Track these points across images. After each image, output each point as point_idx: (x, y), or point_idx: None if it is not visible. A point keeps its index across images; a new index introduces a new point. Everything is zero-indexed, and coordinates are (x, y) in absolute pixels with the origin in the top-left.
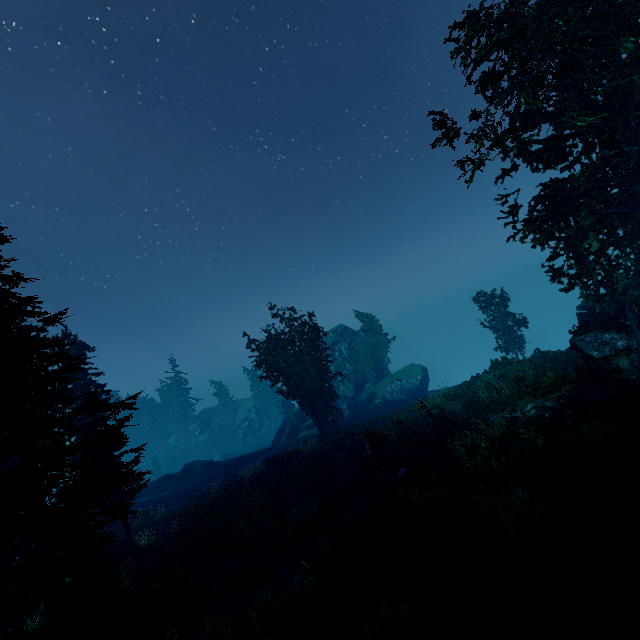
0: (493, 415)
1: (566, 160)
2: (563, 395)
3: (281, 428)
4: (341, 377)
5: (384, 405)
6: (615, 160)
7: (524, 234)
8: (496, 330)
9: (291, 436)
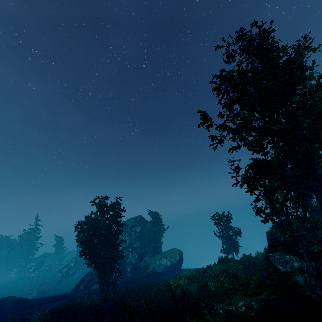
0: (216, 304)
1: (263, 151)
2: (264, 298)
3: (82, 279)
4: (131, 248)
5: (153, 274)
6: (290, 153)
7: (242, 183)
8: (223, 237)
9: (87, 286)
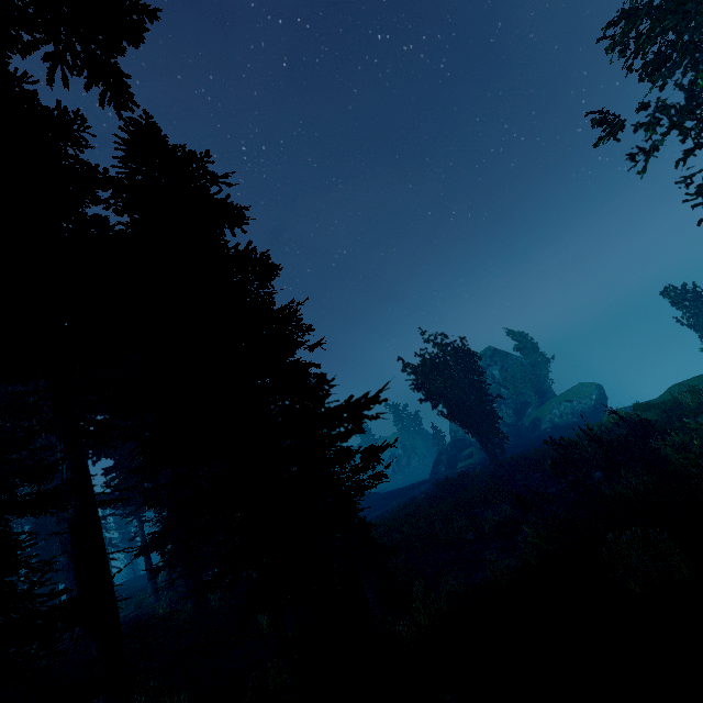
0: None
1: None
2: None
3: (437, 459)
4: (497, 403)
5: (553, 430)
6: None
7: None
8: (695, 330)
9: (449, 466)
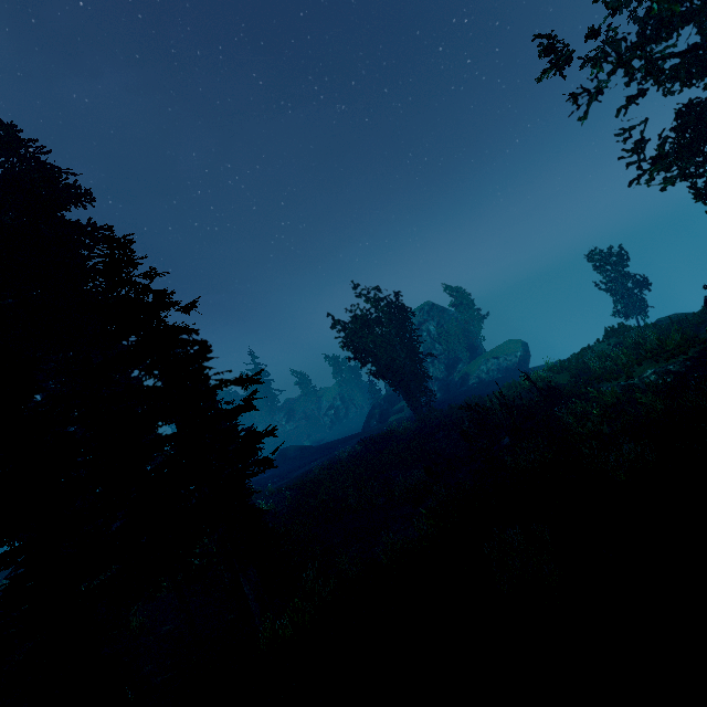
0: (606, 384)
1: None
2: (690, 357)
3: (370, 413)
4: (430, 358)
5: (479, 385)
6: None
7: (651, 175)
8: (612, 294)
9: (381, 420)
